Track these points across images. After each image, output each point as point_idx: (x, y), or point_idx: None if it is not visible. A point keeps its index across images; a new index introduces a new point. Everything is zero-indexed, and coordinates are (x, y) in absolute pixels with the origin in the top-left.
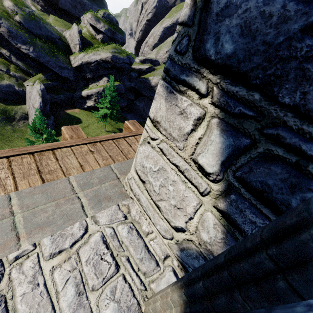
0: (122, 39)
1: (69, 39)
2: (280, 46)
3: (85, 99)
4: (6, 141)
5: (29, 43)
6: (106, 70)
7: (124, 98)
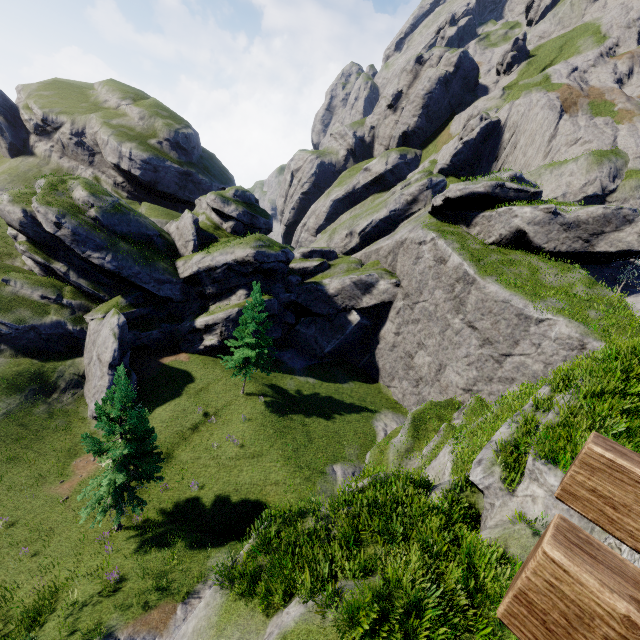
0: (266, 225)
1: (175, 234)
2: None
3: (201, 333)
4: (31, 441)
5: (106, 248)
6: (244, 276)
7: (277, 322)
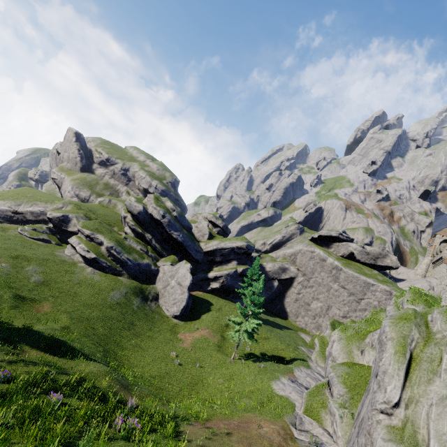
0: (229, 233)
1: (195, 229)
2: None
3: (209, 281)
4: (152, 323)
5: (179, 231)
6: (238, 255)
7: (242, 281)
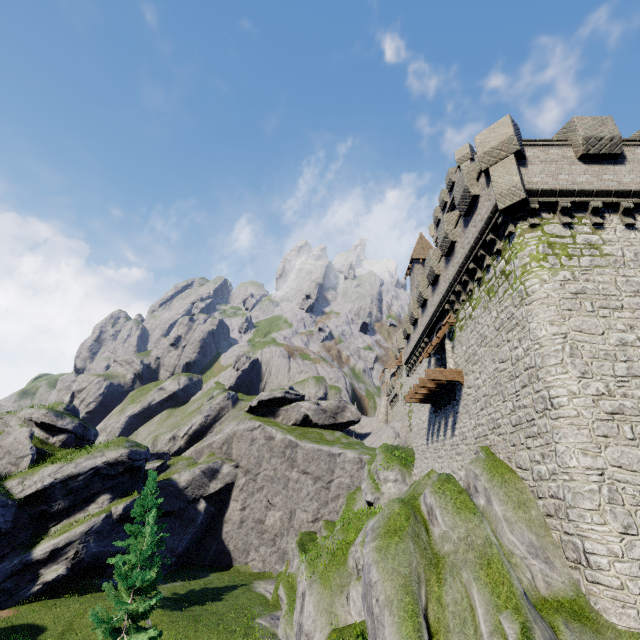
0: (95, 437)
1: None
2: (443, 363)
3: (36, 568)
4: None
5: None
6: (111, 479)
7: None
